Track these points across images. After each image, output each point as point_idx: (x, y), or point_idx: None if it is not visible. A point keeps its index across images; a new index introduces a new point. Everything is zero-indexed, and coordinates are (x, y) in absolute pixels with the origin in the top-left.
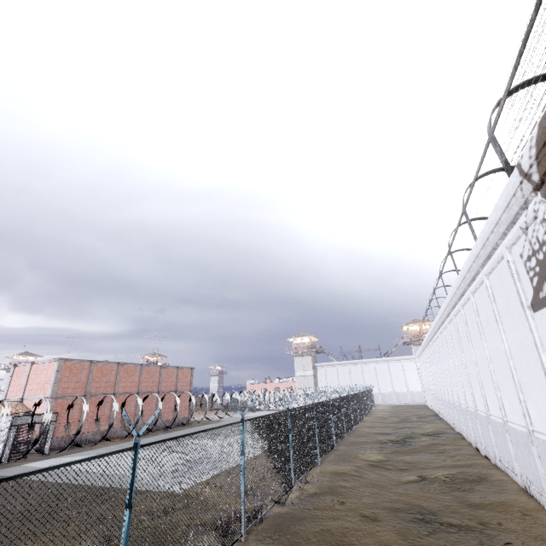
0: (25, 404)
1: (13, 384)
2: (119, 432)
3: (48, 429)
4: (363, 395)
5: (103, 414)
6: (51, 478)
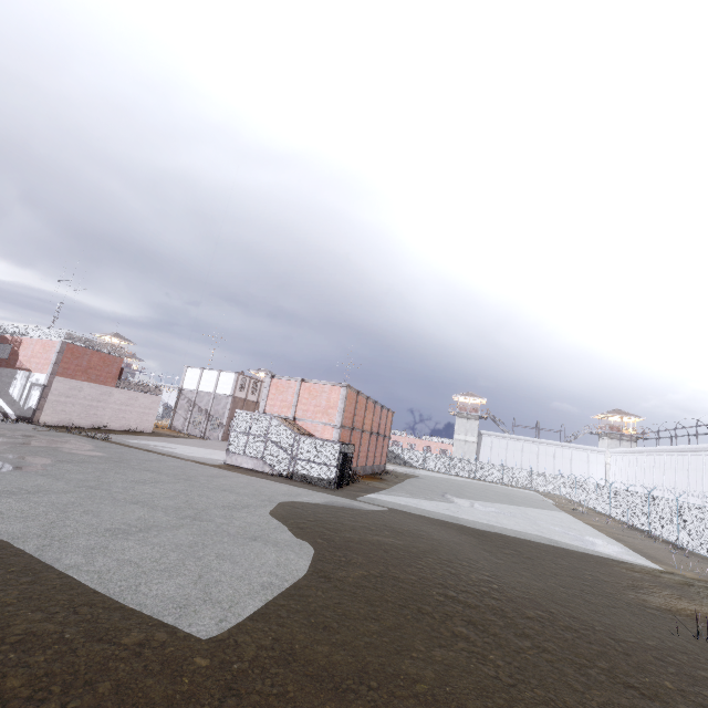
0: (299, 425)
1: (272, 397)
2: (359, 470)
3: (351, 460)
4: (589, 485)
5: (356, 450)
6: (462, 522)
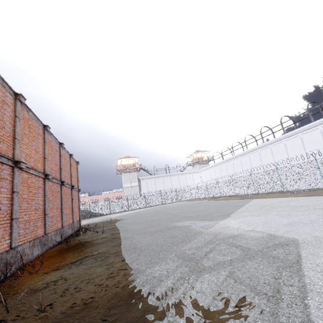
0: None
1: None
2: (28, 251)
3: None
4: (223, 183)
5: None
6: None
